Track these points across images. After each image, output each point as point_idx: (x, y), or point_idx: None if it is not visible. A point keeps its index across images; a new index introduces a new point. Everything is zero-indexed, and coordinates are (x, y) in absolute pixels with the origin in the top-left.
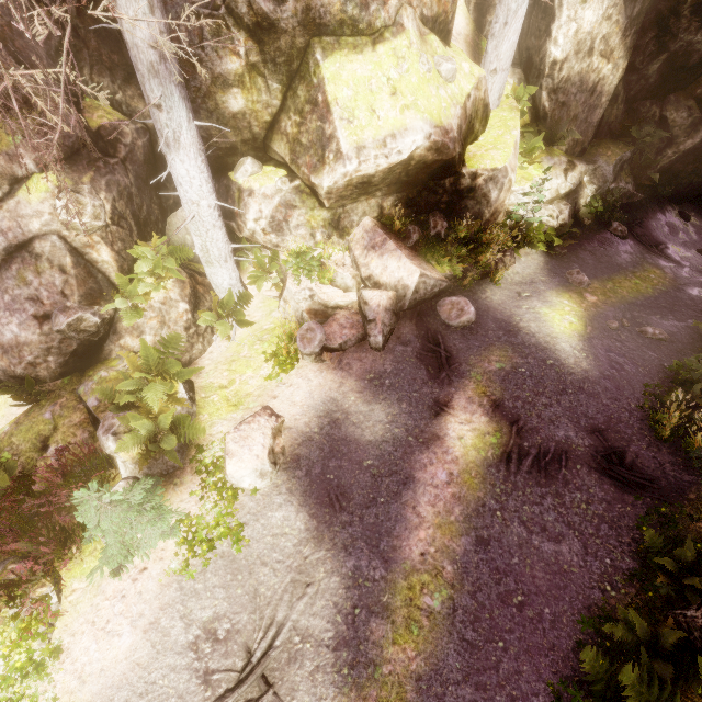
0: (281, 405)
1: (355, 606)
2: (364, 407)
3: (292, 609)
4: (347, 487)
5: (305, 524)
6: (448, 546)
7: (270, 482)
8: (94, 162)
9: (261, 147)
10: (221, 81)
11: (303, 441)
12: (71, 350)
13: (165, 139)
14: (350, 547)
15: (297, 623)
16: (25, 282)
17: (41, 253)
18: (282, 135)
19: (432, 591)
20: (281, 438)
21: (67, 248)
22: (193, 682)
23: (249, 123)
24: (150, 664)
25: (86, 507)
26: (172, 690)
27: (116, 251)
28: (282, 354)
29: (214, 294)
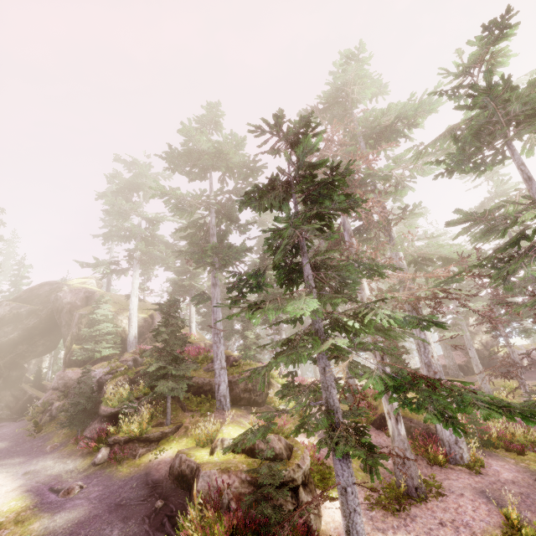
0: None
1: None
2: None
3: None
4: None
5: None
6: None
7: None
8: None
9: None
10: None
11: None
12: None
13: None
14: None
15: None
16: None
17: None
18: None
19: None
20: None
21: None
22: None
23: None
24: None
25: None
26: None
27: None
28: None
29: None
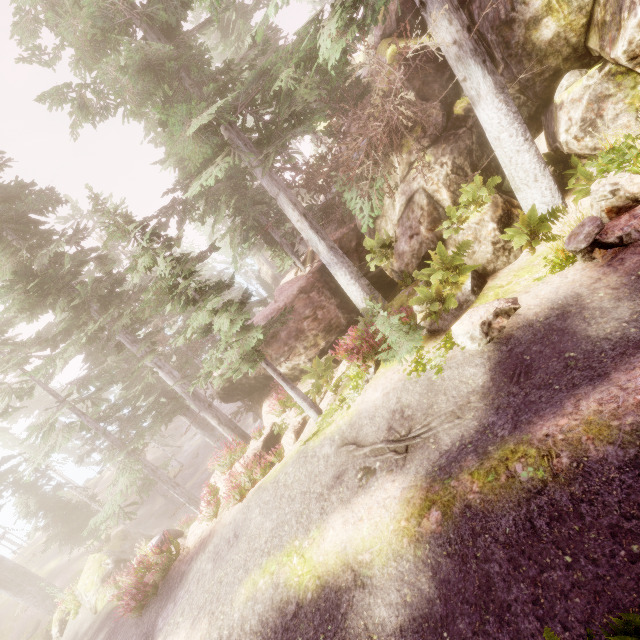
0: (525, 297)
1: (471, 443)
2: (608, 304)
3: (441, 425)
4: (534, 369)
5: (483, 383)
6: (581, 443)
7: (478, 347)
8: (448, 138)
9: (584, 53)
10: (532, 23)
11: (523, 326)
12: (422, 256)
13: (472, 100)
14: (501, 410)
15: (437, 433)
16: (408, 218)
17: (414, 201)
18: (594, 28)
19: (528, 464)
20: (506, 320)
21: (425, 195)
22: (385, 427)
23: (565, 39)
24: (378, 409)
25: (381, 321)
26: (378, 424)
27: (451, 191)
28: (561, 259)
29: (522, 213)
